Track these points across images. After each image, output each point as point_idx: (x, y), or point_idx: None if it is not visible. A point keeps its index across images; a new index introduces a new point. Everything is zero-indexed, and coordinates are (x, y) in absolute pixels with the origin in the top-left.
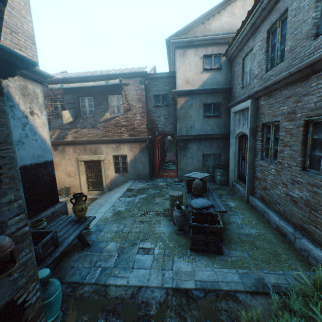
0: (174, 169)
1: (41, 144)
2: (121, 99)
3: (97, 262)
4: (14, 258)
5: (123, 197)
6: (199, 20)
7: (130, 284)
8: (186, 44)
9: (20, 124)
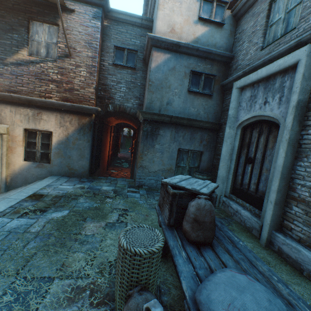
0: (128, 167)
1: None
2: (55, 33)
3: None
4: None
5: (3, 217)
6: None
7: None
8: None
9: None
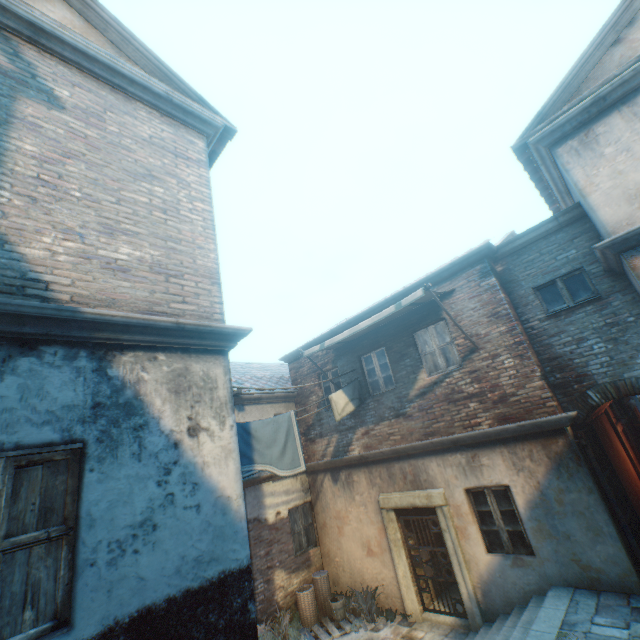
0: None
1: (211, 516)
2: (443, 330)
3: None
4: None
5: None
6: (597, 46)
7: None
8: (583, 116)
9: (156, 469)
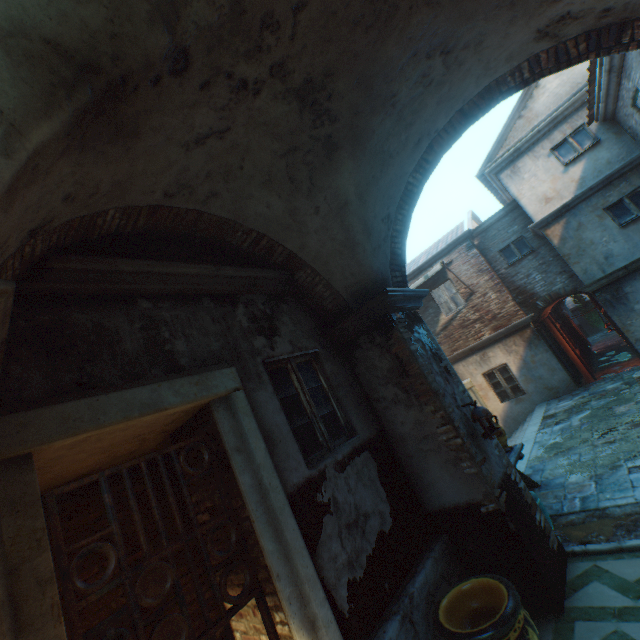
0: (629, 358)
1: None
2: (450, 286)
3: (566, 495)
4: (493, 427)
5: (544, 429)
6: (511, 120)
7: (639, 500)
8: (510, 158)
9: None
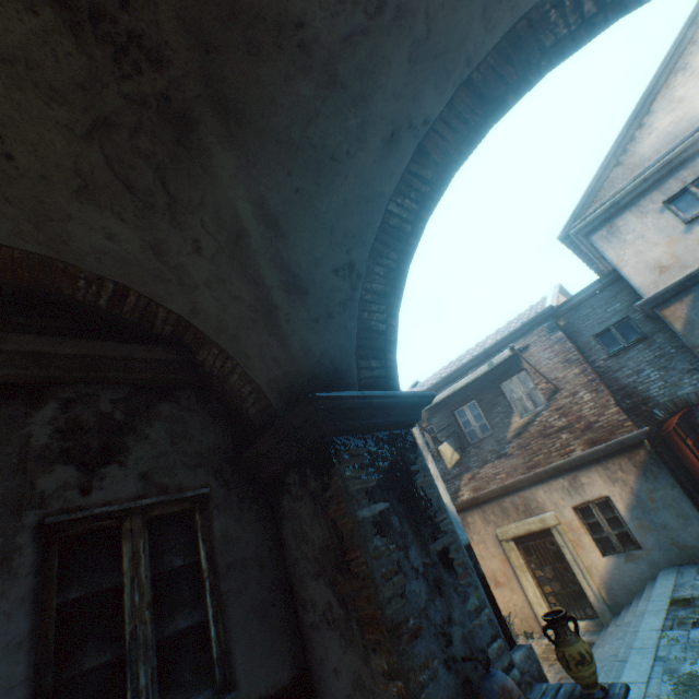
0: None
1: None
2: (526, 379)
3: None
4: None
5: (673, 629)
6: (605, 168)
7: None
8: (605, 215)
9: None
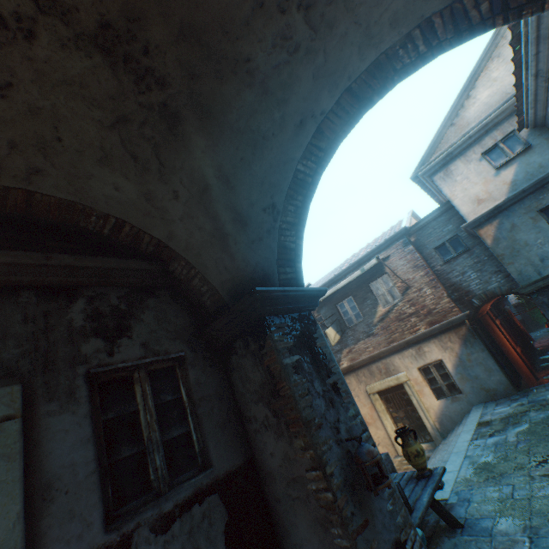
0: None
1: None
2: (387, 280)
3: None
4: (383, 473)
5: (477, 439)
6: (443, 127)
7: None
8: (443, 162)
9: None
